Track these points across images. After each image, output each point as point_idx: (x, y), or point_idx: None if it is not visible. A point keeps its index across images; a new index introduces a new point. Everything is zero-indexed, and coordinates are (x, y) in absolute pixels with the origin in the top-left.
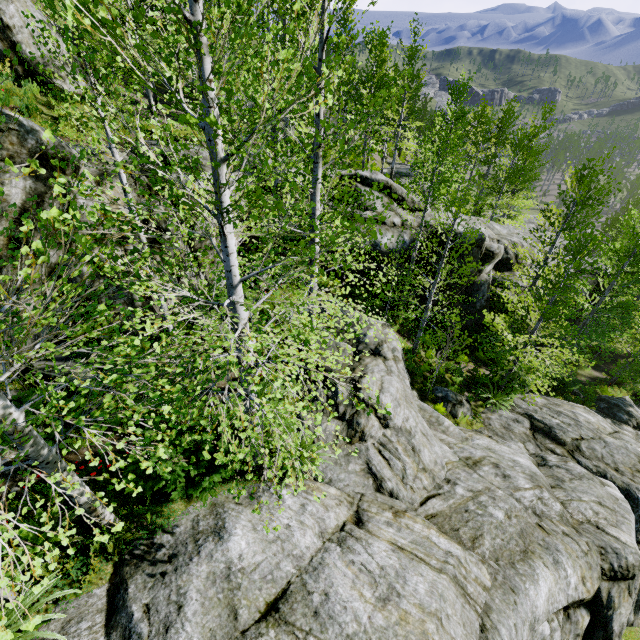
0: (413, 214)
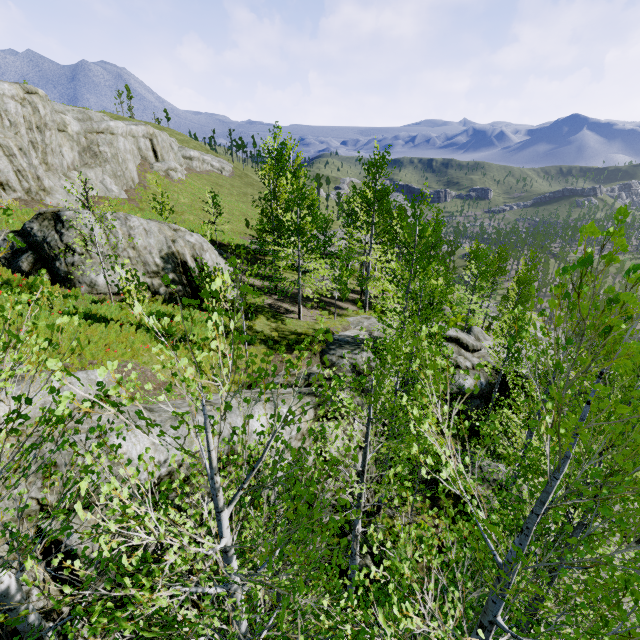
0: (474, 355)
